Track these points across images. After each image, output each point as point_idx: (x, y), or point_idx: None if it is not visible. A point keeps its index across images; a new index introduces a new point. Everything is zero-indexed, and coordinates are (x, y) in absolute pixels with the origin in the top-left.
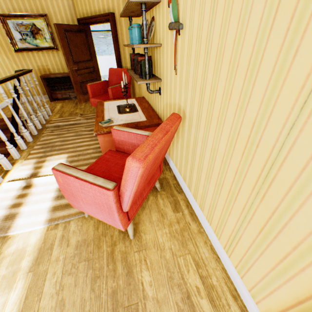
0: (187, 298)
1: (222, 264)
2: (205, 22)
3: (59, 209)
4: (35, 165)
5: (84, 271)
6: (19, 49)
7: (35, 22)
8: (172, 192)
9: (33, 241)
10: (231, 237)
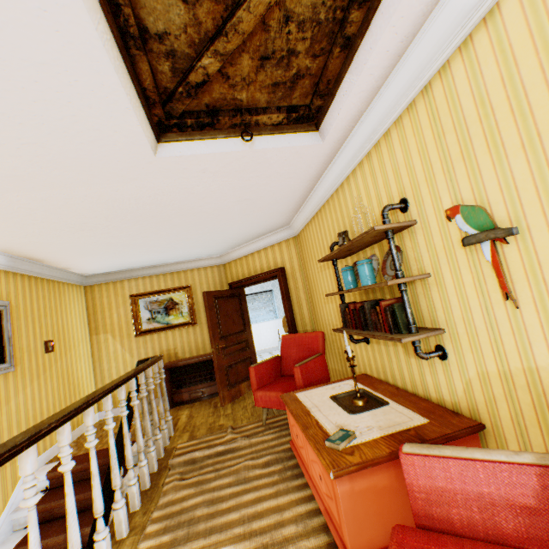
0: None
1: None
2: None
3: None
4: None
5: None
6: (142, 332)
7: (173, 295)
8: None
9: None
10: None
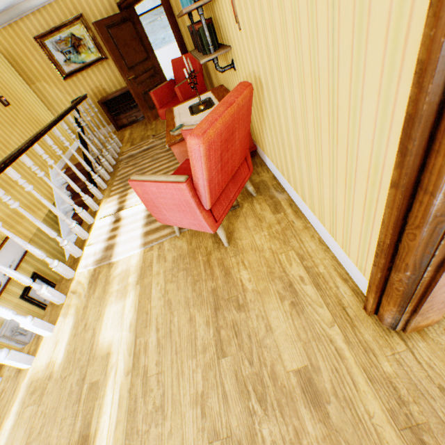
0: (289, 286)
1: (332, 253)
2: None
3: (151, 233)
4: (119, 200)
5: (184, 279)
6: (68, 75)
7: (72, 31)
8: (271, 195)
9: (134, 263)
10: (331, 212)
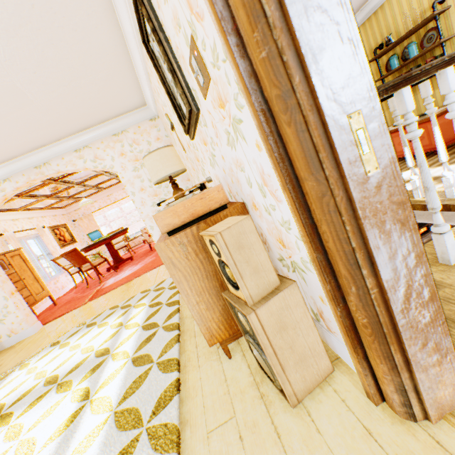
0: None
1: None
2: None
3: None
4: None
5: None
6: None
7: None
8: None
9: None
10: None
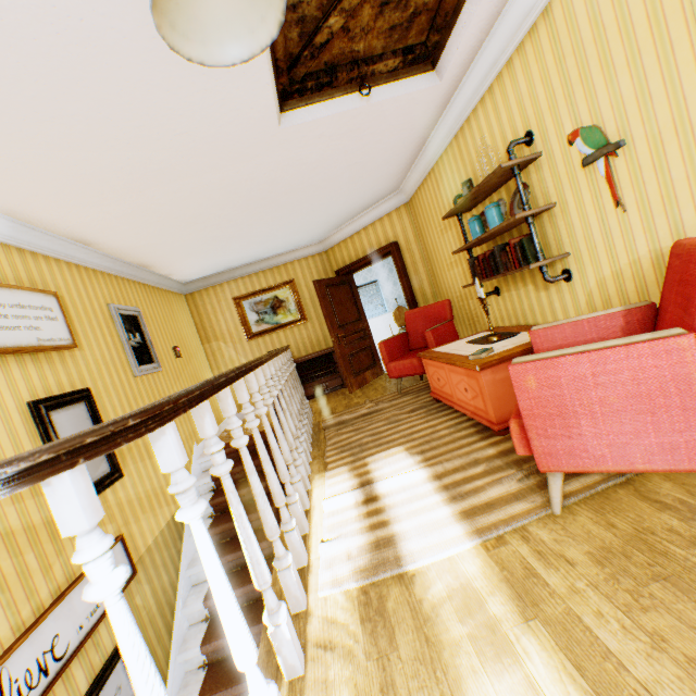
0: None
1: None
2: (692, 101)
3: (478, 512)
4: (353, 471)
5: (680, 599)
6: (253, 335)
7: (277, 293)
8: None
9: (474, 571)
10: None
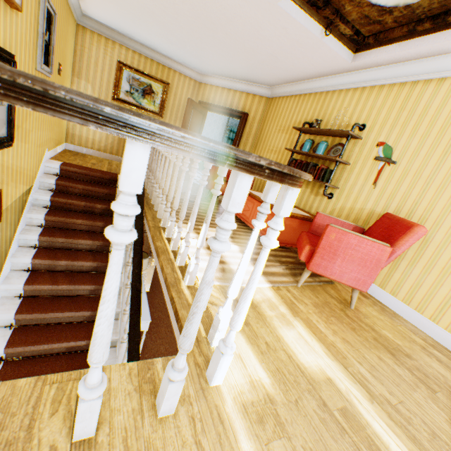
0: (423, 348)
1: (426, 334)
2: (427, 169)
3: (269, 275)
4: (194, 230)
5: (339, 323)
6: (119, 99)
7: (153, 84)
8: None
9: (271, 295)
10: (442, 303)
